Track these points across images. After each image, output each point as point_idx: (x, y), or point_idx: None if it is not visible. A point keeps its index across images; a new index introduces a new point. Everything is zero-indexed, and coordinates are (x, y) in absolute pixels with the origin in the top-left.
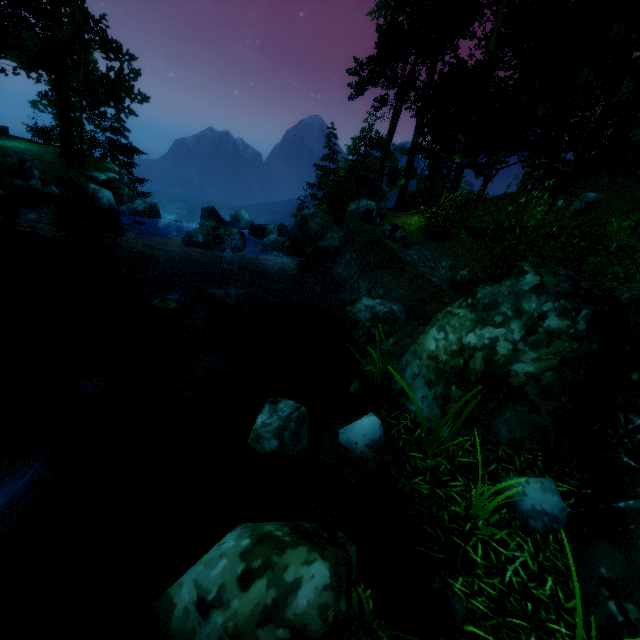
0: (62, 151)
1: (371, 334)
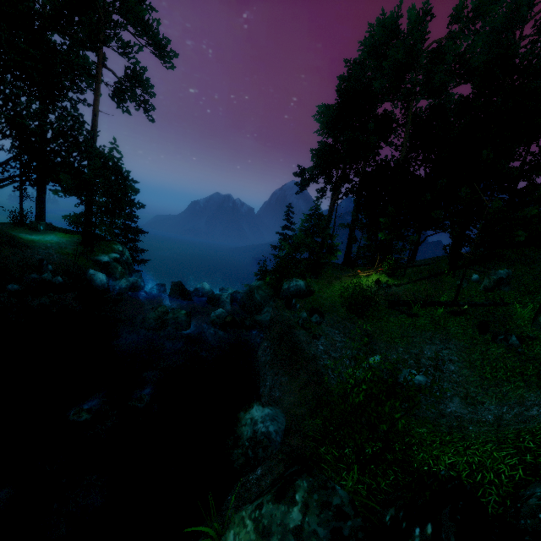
0: (82, 240)
1: (248, 455)
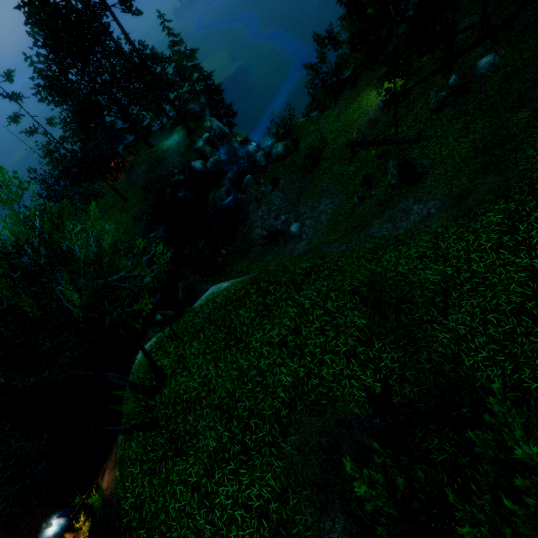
0: (187, 132)
1: None
